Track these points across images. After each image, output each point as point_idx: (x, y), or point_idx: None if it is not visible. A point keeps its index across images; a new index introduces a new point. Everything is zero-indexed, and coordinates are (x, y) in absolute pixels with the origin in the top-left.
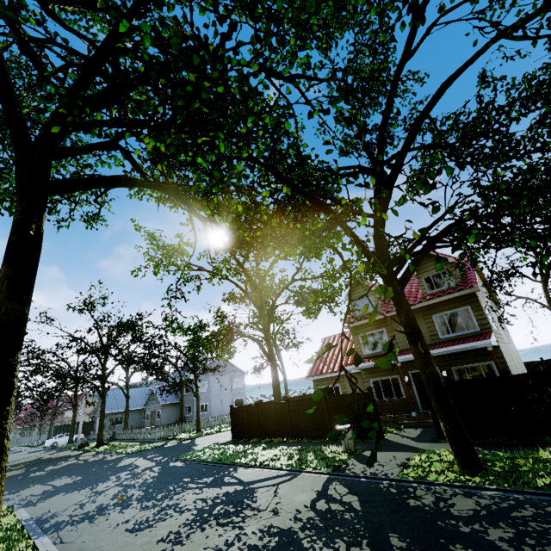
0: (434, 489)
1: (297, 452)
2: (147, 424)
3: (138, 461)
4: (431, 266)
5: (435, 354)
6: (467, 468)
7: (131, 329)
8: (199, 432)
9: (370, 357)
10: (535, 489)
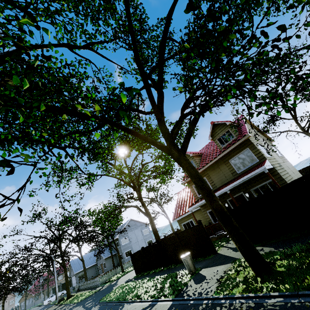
0: (234, 304)
1: (162, 281)
2: (100, 273)
3: (78, 309)
4: (219, 131)
5: (235, 185)
6: (259, 275)
7: (69, 221)
8: (123, 272)
9: (202, 198)
10: (308, 288)
